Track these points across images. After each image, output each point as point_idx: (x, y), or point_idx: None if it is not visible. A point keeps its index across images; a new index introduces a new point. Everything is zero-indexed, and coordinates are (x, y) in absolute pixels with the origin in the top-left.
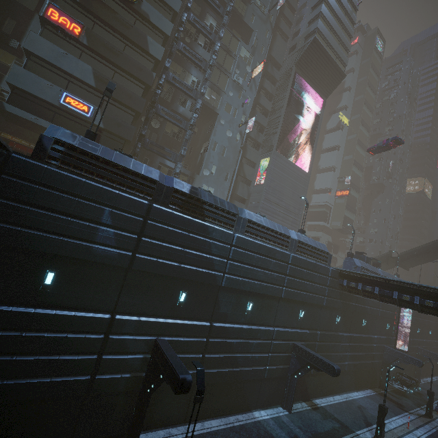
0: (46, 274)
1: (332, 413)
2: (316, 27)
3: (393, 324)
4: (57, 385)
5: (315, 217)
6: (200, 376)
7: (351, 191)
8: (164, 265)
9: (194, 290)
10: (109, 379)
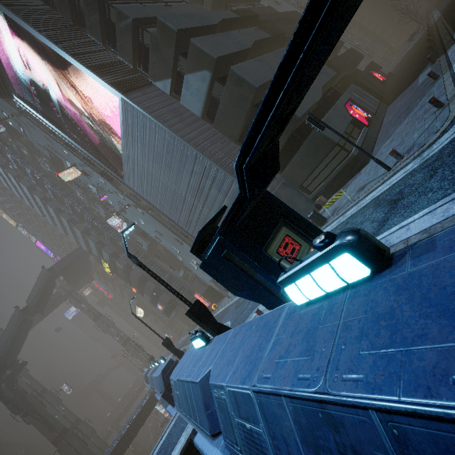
0: None
1: None
2: None
3: None
4: None
5: None
6: None
7: None
8: None
9: None
10: None
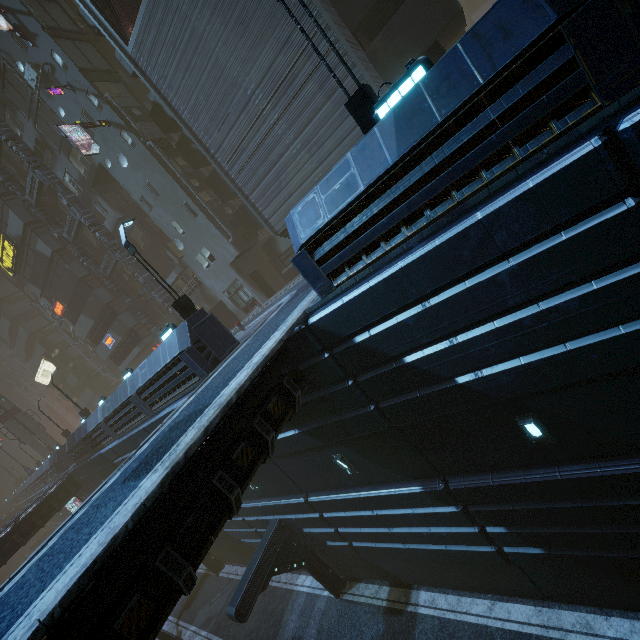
0: None
1: None
2: None
3: None
4: None
5: None
6: None
7: None
8: None
9: None
10: None
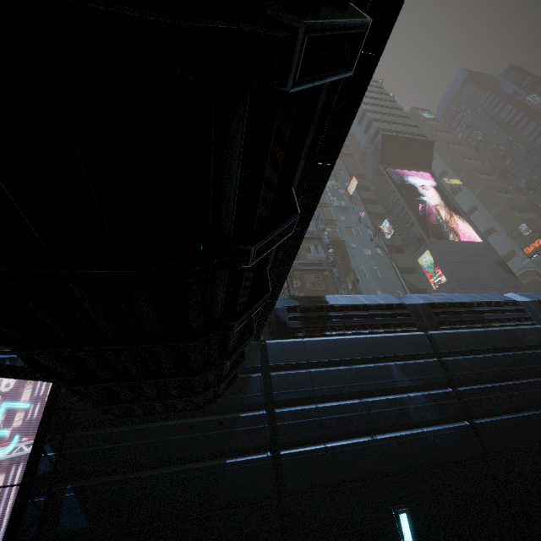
0: (394, 520)
1: None
2: (376, 129)
3: None
4: None
5: None
6: None
7: None
8: (522, 423)
9: None
10: None
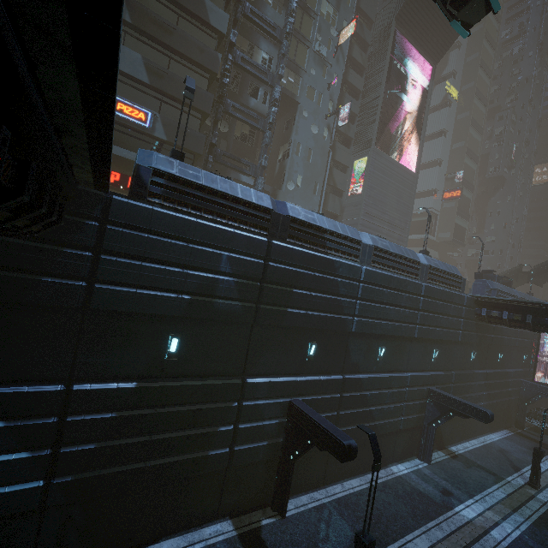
0: (169, 340)
1: (473, 460)
2: None
3: (531, 353)
4: (199, 461)
5: (416, 229)
6: (374, 442)
7: (463, 191)
8: (291, 315)
9: (322, 340)
10: (248, 449)
